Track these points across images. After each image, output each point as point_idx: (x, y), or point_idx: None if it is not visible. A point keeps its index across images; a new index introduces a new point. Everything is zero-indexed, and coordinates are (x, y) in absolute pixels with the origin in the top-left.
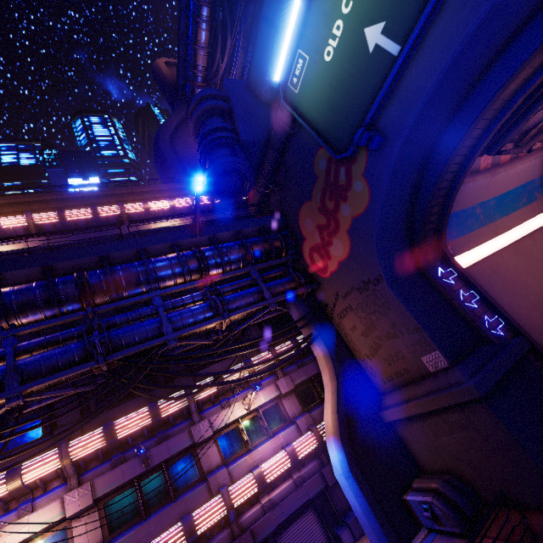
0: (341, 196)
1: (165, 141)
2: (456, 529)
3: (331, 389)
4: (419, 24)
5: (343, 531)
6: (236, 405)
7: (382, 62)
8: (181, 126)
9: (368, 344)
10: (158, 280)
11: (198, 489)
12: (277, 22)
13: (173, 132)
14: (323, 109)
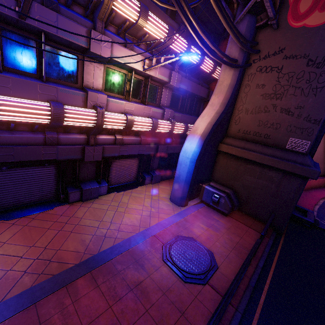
0: None
1: None
2: (225, 211)
3: (217, 110)
4: None
5: (148, 177)
6: (138, 56)
7: None
8: None
9: (258, 104)
10: None
11: (74, 91)
12: None
13: None
14: None
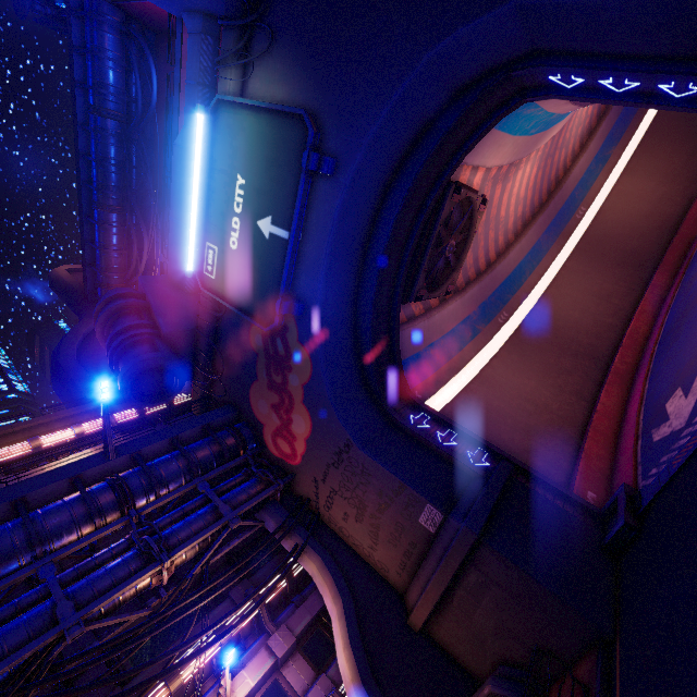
0: (285, 367)
1: (68, 356)
2: None
3: (337, 614)
4: (295, 216)
5: None
6: None
7: (279, 244)
8: (93, 335)
9: (367, 530)
10: (48, 538)
11: None
12: (186, 222)
13: (81, 344)
14: (242, 289)
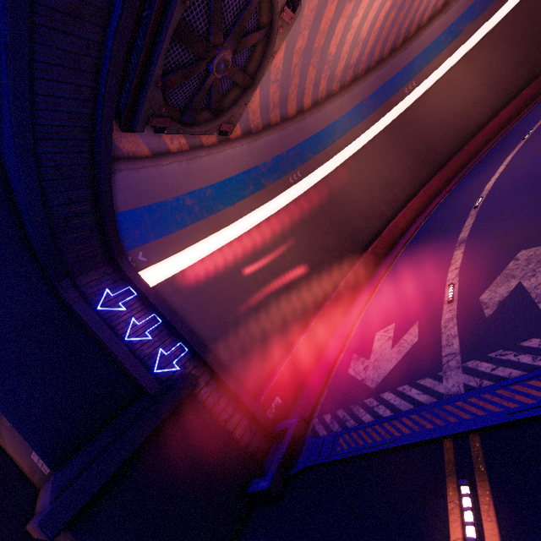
0: None
1: None
2: None
3: None
4: None
5: None
6: None
7: None
8: None
9: None
10: None
11: None
12: None
13: None
14: None
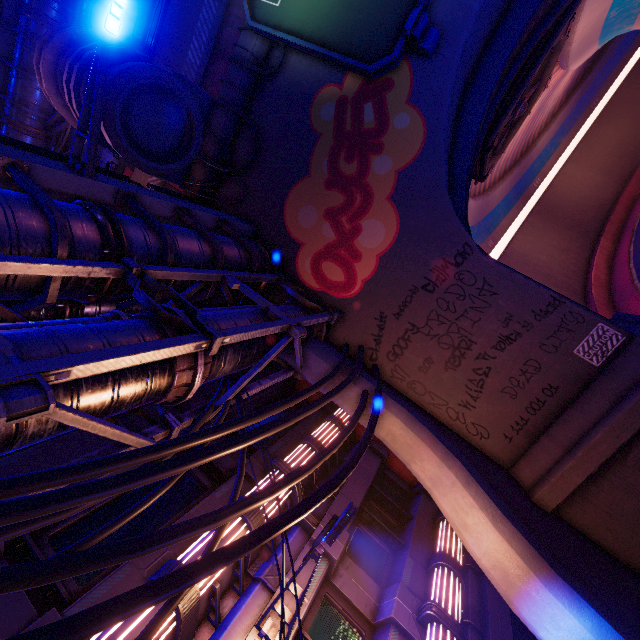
0: (370, 146)
1: None
2: None
3: (458, 479)
4: None
5: None
6: None
7: None
8: None
9: (463, 380)
10: None
11: None
12: None
13: None
14: (334, 13)
